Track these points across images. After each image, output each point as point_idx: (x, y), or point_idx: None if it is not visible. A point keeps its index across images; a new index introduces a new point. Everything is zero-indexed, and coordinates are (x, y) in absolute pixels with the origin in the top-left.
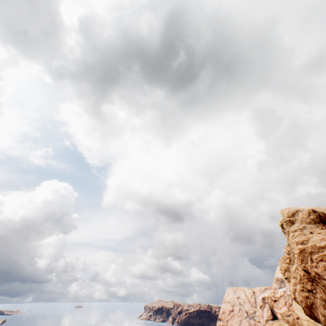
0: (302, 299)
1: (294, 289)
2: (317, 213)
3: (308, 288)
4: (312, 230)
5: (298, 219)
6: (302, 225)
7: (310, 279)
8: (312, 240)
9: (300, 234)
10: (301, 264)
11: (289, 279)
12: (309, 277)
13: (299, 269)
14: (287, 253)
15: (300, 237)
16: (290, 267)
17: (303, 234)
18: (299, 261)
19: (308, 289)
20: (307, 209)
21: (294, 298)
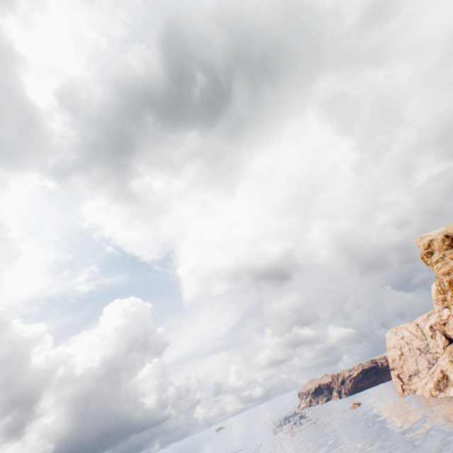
0: None
1: None
2: (449, 237)
3: None
4: (451, 255)
5: (435, 248)
6: (441, 253)
7: None
8: None
9: (442, 265)
10: None
11: (449, 306)
12: None
13: None
14: (438, 286)
15: (444, 267)
16: (445, 296)
17: (445, 263)
18: (450, 291)
19: None
20: (440, 236)
21: None
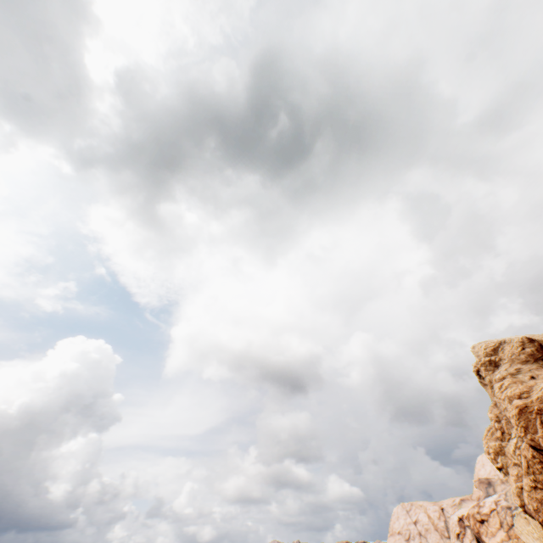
0: (538, 505)
1: (518, 487)
2: (536, 342)
3: None
4: (533, 374)
5: (505, 357)
6: (514, 367)
7: None
8: (537, 390)
9: (513, 382)
10: (526, 436)
11: (506, 469)
12: None
13: (522, 446)
14: (494, 421)
15: (515, 386)
16: (505, 445)
17: (518, 381)
18: (520, 429)
19: None
20: (519, 337)
21: (521, 505)
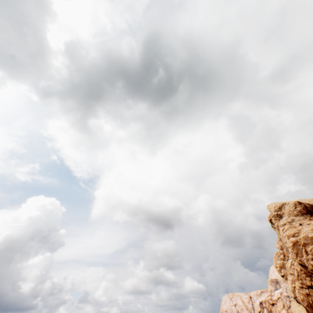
0: (303, 297)
1: (292, 286)
2: (302, 204)
3: (308, 283)
4: (301, 222)
5: (286, 212)
6: (290, 218)
7: (308, 273)
8: (303, 232)
9: (290, 227)
10: (297, 258)
11: (286, 276)
12: (307, 272)
13: (295, 263)
14: (280, 249)
15: (291, 229)
16: (285, 263)
17: (293, 226)
18: (294, 254)
19: (308, 285)
20: (293, 201)
21: (294, 297)
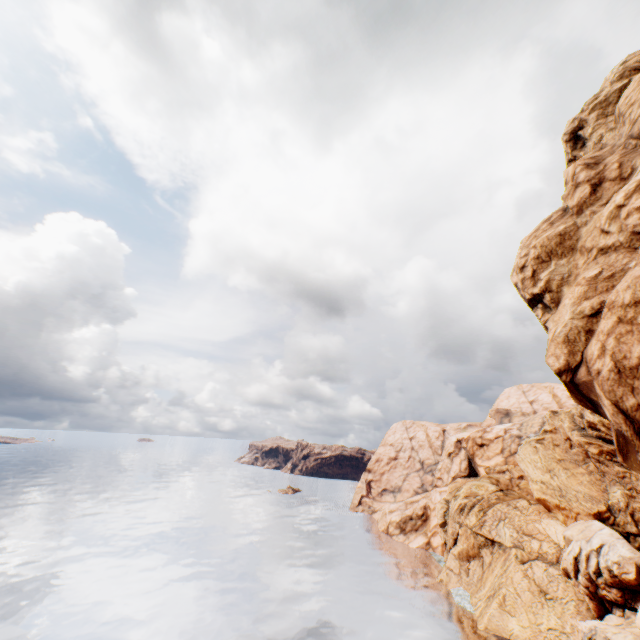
0: None
1: (584, 314)
2: None
3: None
4: None
5: None
6: None
7: None
8: None
9: None
10: None
11: (559, 292)
12: None
13: None
14: (584, 166)
15: None
16: (588, 221)
17: None
18: None
19: None
20: None
21: (565, 370)
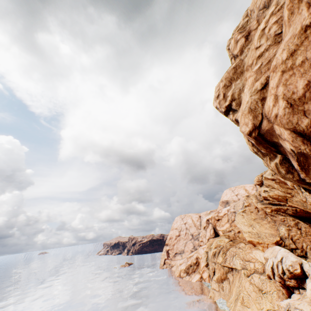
0: None
1: (258, 90)
2: None
3: None
4: None
5: None
6: None
7: None
8: None
9: None
10: None
11: (239, 98)
12: None
13: None
14: (239, 32)
15: None
16: (247, 54)
17: None
18: None
19: None
20: None
21: (253, 129)
